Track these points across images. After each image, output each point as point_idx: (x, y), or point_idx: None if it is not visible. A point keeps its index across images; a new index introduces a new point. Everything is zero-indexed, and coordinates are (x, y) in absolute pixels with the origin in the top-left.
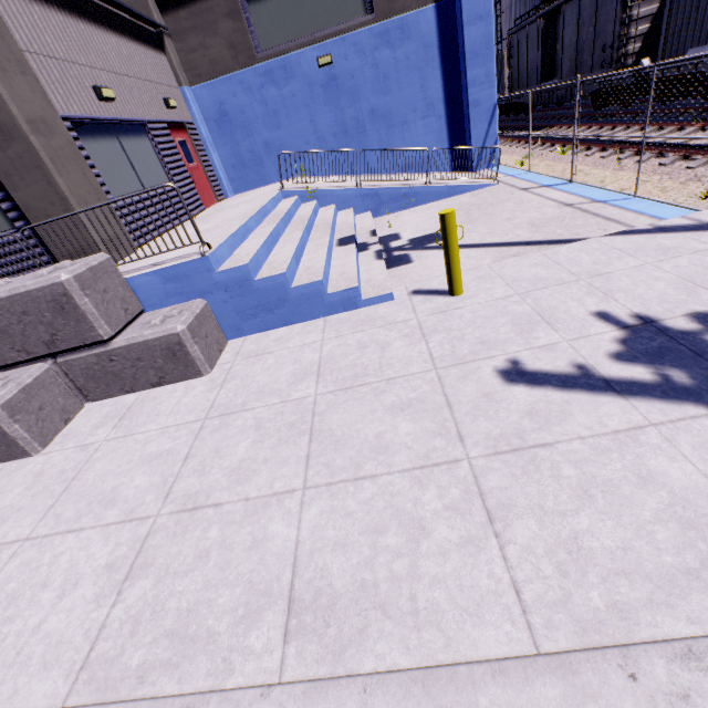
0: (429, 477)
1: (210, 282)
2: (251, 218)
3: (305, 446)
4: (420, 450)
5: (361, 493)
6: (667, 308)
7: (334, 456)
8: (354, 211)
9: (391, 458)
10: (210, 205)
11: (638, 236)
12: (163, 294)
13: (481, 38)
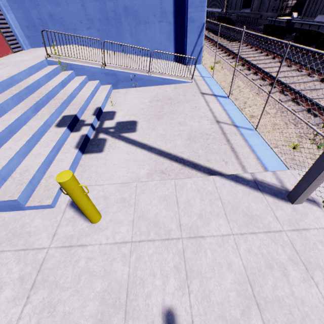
0: None
1: None
2: None
3: None
4: None
5: None
6: None
7: None
8: (100, 83)
9: None
10: (3, 55)
11: (240, 187)
12: None
13: None
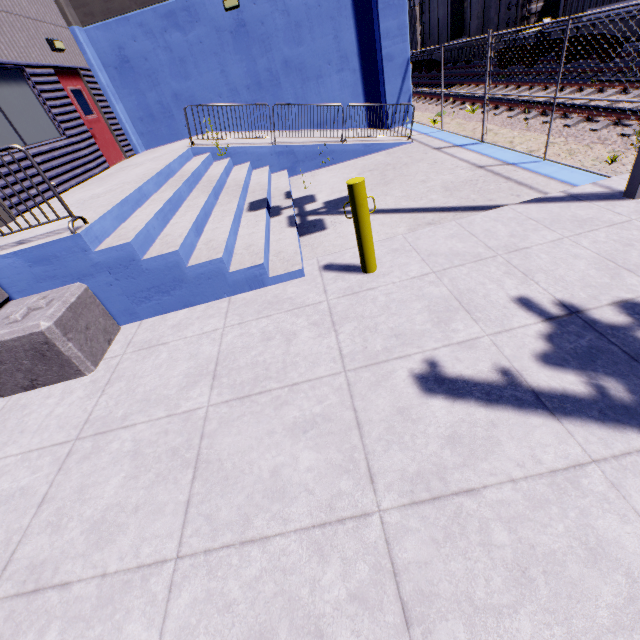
0: (332, 542)
1: (88, 263)
2: (149, 181)
3: (187, 486)
4: (323, 496)
5: (246, 569)
6: (592, 294)
7: (219, 503)
8: (270, 170)
9: (287, 508)
10: (117, 162)
11: (553, 204)
12: (31, 279)
13: None
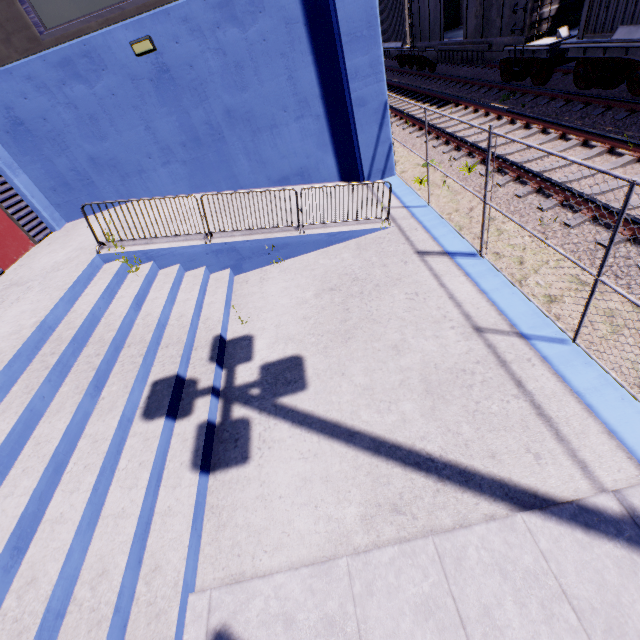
0: None
1: None
2: None
3: None
4: None
5: None
6: None
7: None
8: (208, 270)
9: None
10: (19, 255)
11: (603, 545)
12: None
13: (361, 12)
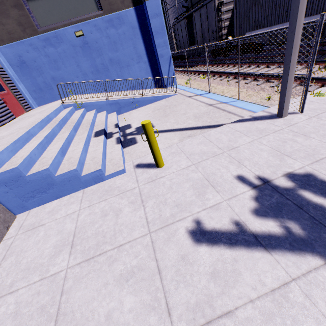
0: None
1: None
2: (34, 126)
3: None
4: None
5: None
6: (272, 170)
7: None
8: (107, 112)
9: None
10: (20, 114)
11: (246, 122)
12: None
13: (159, 24)
